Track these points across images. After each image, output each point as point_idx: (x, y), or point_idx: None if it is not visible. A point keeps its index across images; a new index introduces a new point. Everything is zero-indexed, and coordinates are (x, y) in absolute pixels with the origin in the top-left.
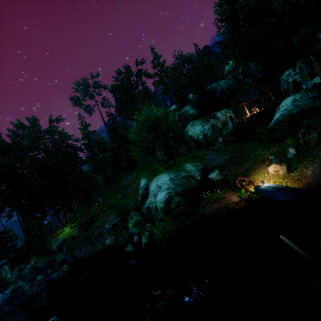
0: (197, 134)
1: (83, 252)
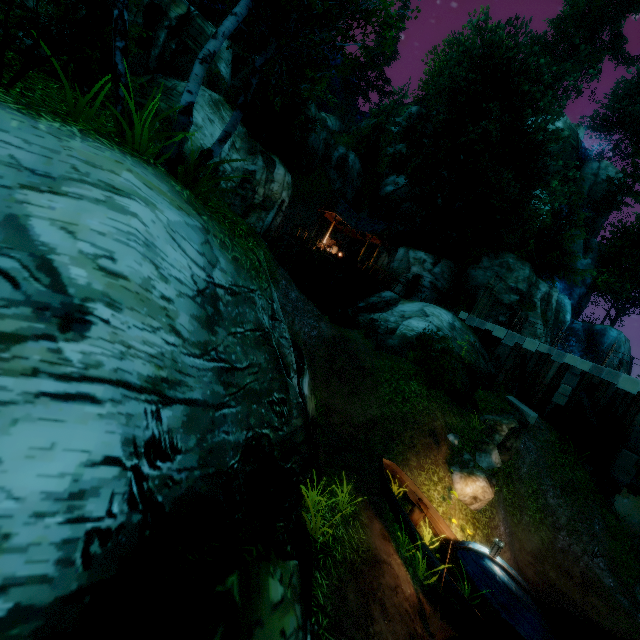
0: (202, 144)
1: None
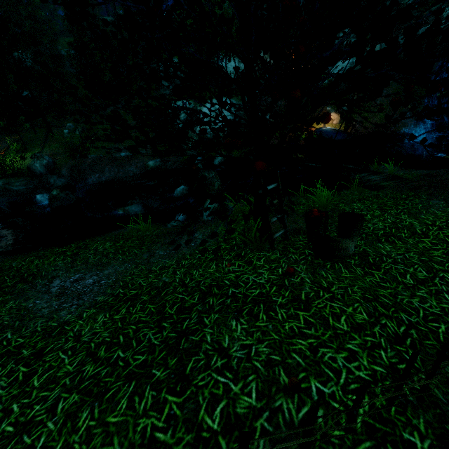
0: (230, 72)
1: (107, 174)
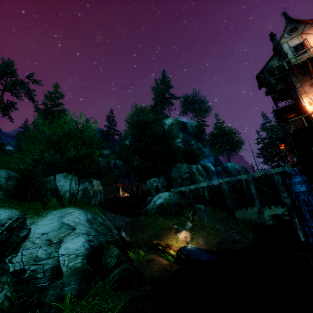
0: (66, 190)
1: None
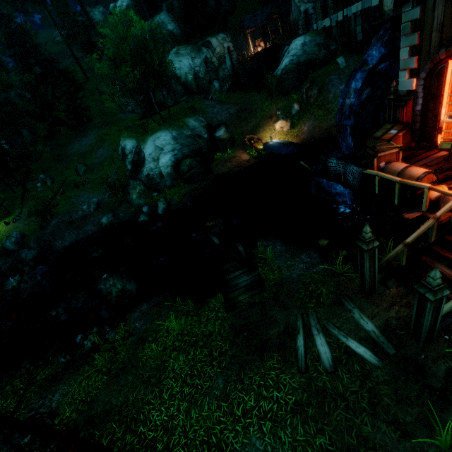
0: (185, 72)
1: (68, 239)
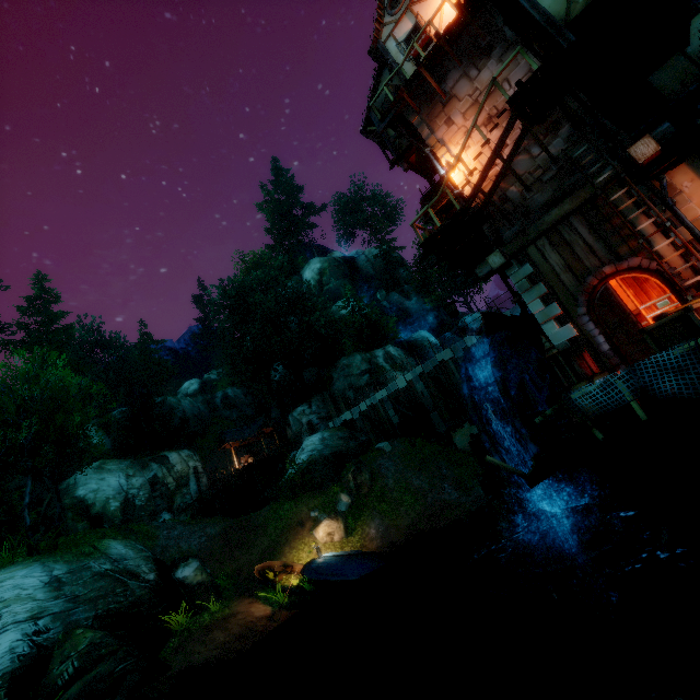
0: (106, 496)
1: None
